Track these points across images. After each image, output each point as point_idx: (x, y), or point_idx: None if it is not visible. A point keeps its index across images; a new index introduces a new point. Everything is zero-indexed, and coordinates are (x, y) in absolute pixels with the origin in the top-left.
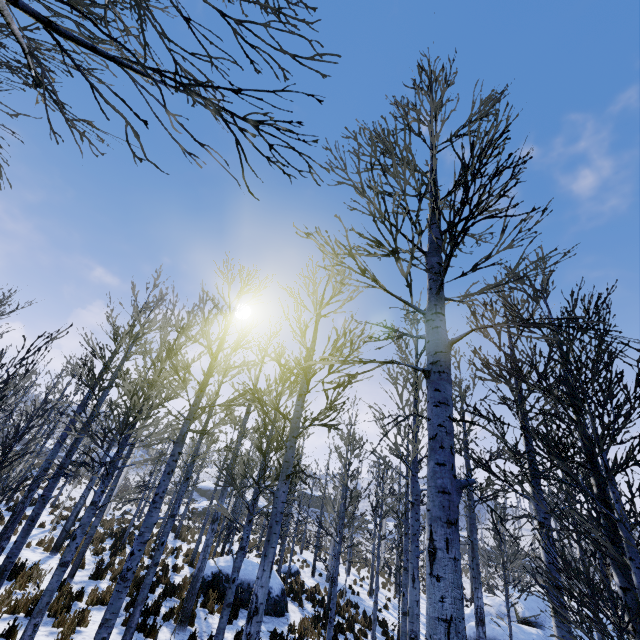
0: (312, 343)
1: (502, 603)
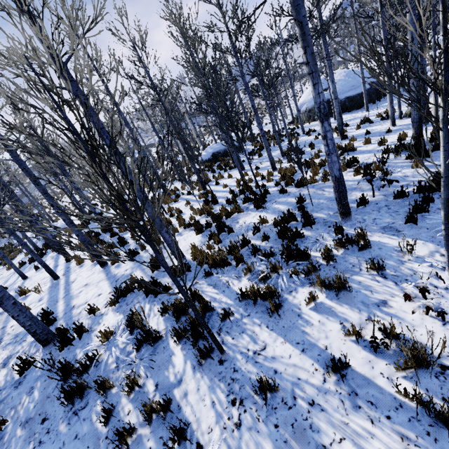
0: None
1: None
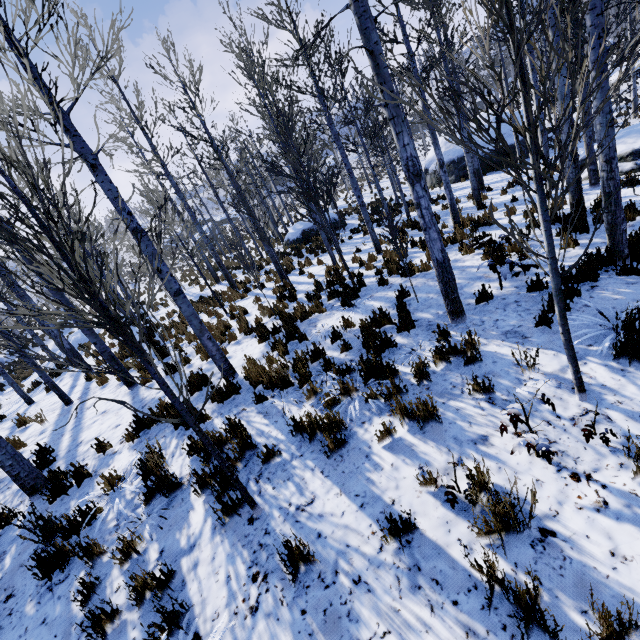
0: (398, 9)
1: (446, 142)
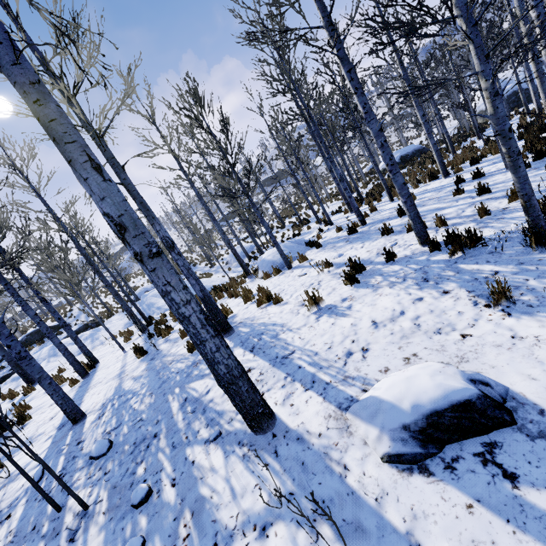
0: None
1: None
